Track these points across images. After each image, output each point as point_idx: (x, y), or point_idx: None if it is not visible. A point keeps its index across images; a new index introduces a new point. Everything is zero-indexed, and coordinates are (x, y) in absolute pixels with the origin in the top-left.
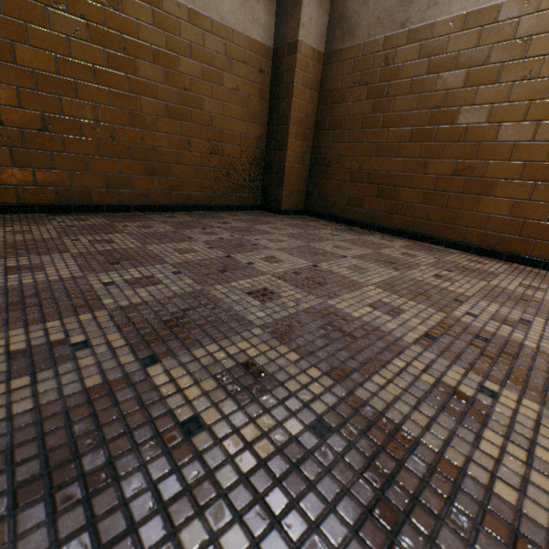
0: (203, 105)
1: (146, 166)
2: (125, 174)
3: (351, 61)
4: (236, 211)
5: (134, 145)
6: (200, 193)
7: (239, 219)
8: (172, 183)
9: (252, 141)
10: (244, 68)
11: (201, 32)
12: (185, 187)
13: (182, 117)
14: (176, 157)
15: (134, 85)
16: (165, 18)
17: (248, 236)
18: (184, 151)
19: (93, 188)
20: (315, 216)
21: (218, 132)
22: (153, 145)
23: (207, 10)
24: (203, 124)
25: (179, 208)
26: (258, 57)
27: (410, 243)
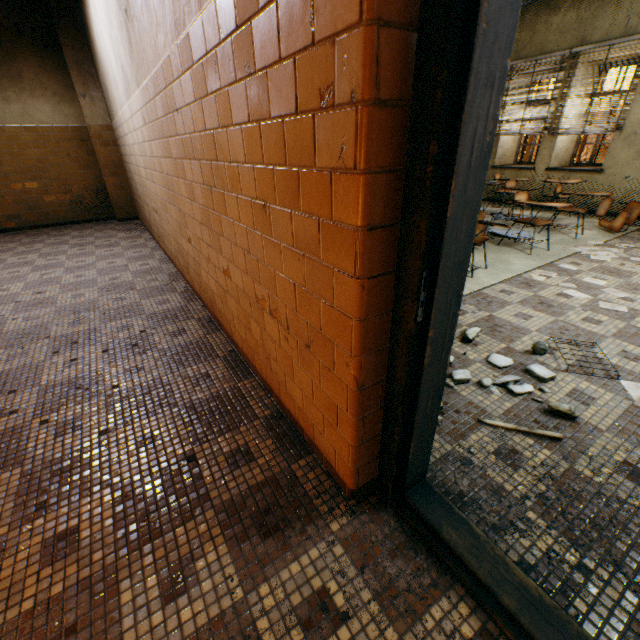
0: (50, 169)
1: (26, 207)
2: (16, 213)
3: (115, 132)
4: (96, 222)
5: (16, 198)
6: (66, 215)
7: (78, 228)
8: (45, 213)
9: (93, 180)
10: (70, 143)
11: (34, 135)
12: (55, 214)
13: (39, 179)
14: (43, 199)
15: (6, 171)
16: (11, 136)
17: (52, 238)
18: (46, 195)
19: (2, 221)
20: (140, 221)
21: (65, 181)
22: (26, 196)
23: (34, 123)
24: (54, 179)
25: (55, 225)
26: (78, 134)
27: (139, 234)
